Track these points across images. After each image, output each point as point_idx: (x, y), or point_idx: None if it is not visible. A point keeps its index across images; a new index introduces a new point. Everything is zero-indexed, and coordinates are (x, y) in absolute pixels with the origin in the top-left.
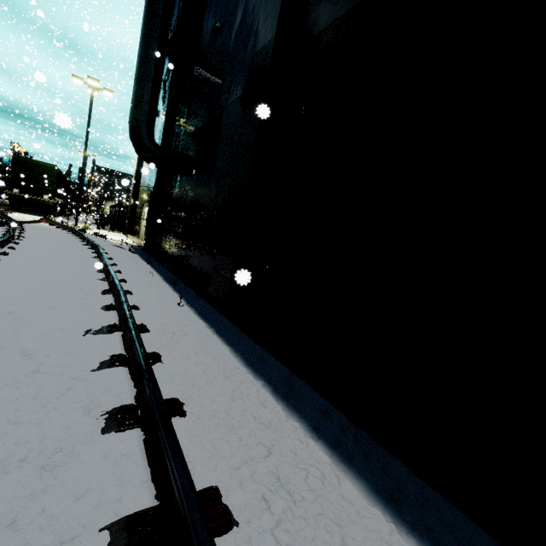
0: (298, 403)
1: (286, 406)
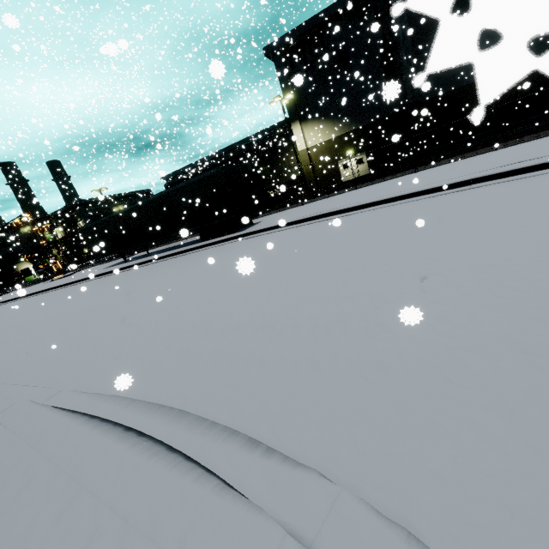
0: None
1: None
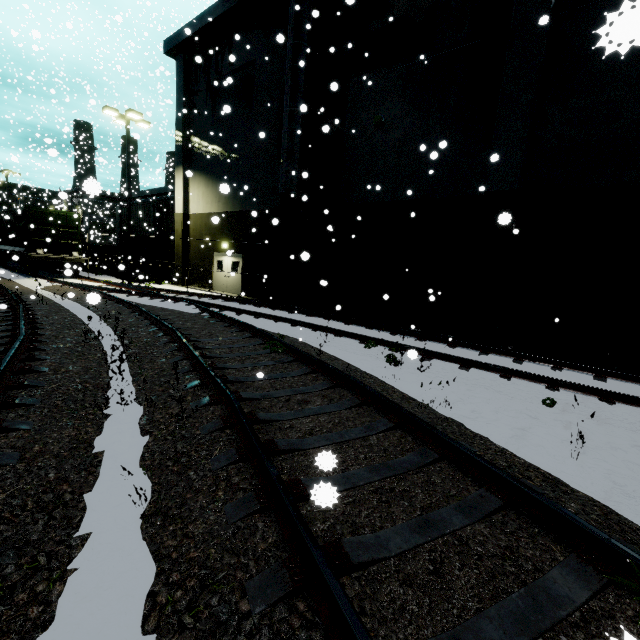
0: None
1: None
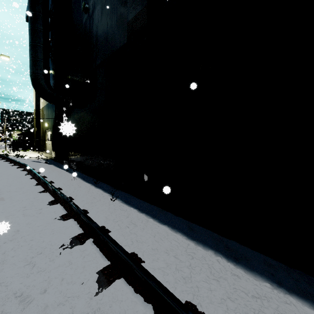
0: (247, 262)
1: (243, 268)
